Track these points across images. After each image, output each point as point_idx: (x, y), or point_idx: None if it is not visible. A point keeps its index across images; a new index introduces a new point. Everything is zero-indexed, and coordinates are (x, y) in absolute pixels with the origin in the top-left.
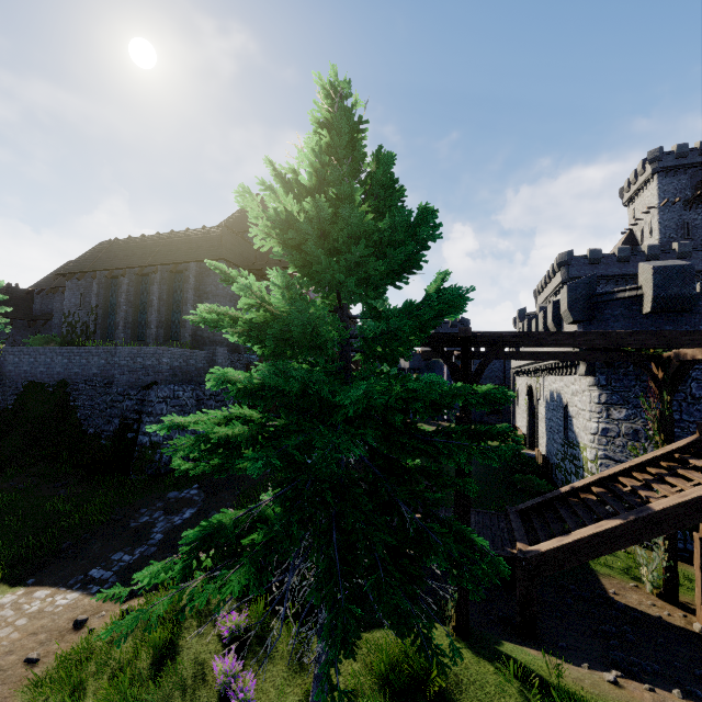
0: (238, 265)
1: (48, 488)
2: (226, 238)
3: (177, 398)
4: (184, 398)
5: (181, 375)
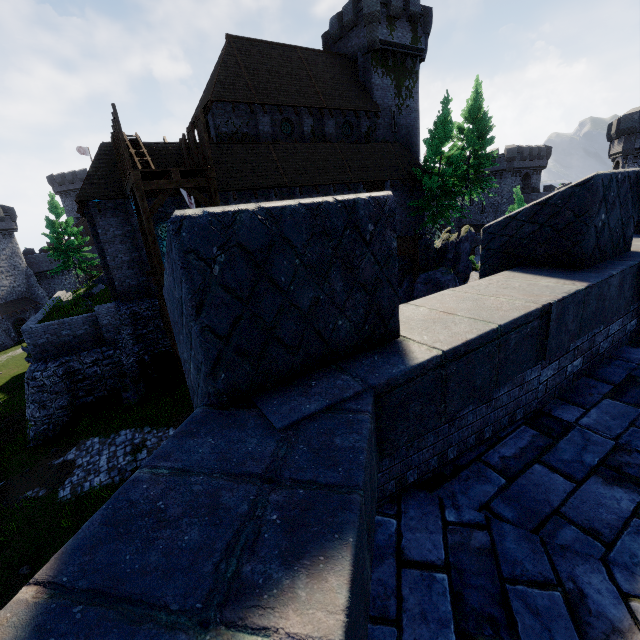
0: (109, 199)
1: (6, 433)
2: (103, 161)
3: (35, 379)
4: (42, 379)
5: (56, 348)
